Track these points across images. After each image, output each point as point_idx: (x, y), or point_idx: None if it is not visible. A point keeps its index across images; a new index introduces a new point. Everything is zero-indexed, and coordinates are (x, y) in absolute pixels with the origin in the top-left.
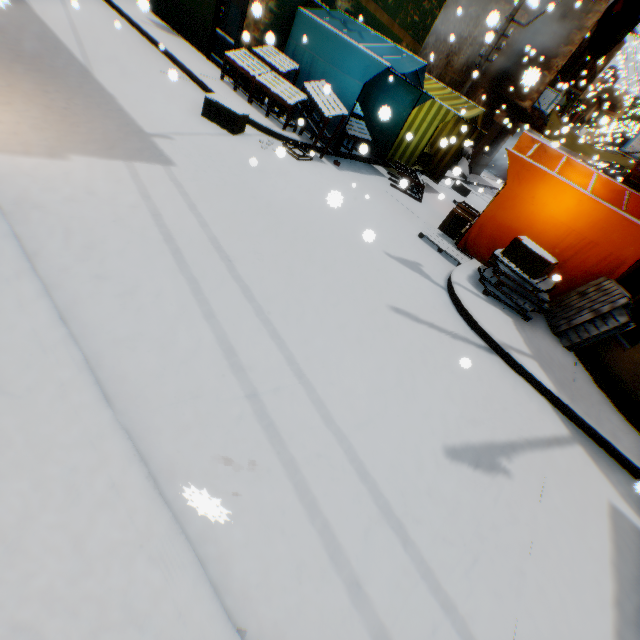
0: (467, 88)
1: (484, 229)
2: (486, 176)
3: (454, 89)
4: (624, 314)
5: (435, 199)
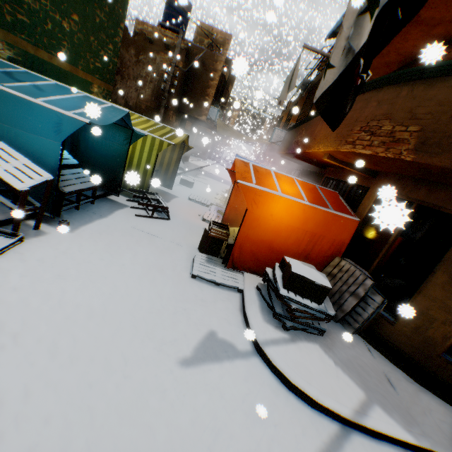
0: (162, 113)
1: (243, 247)
2: (192, 160)
3: (151, 112)
4: (376, 293)
5: (177, 206)
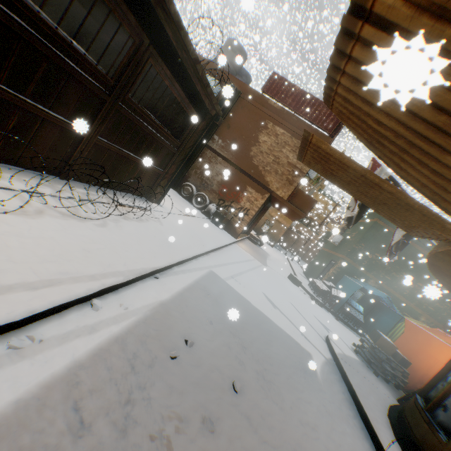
0: None
1: None
2: None
3: None
4: None
5: None
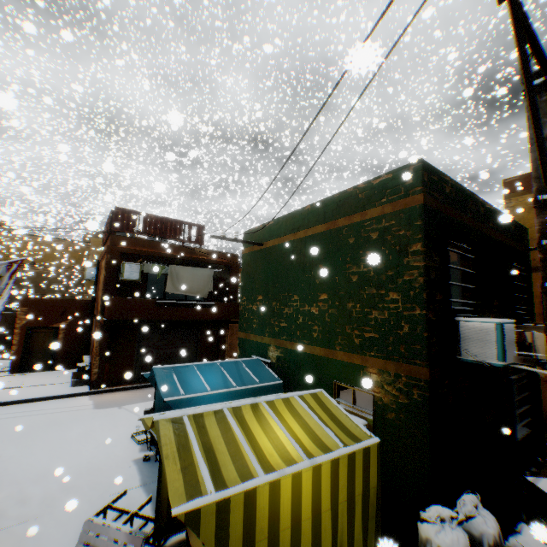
0: None
1: None
2: None
3: None
4: None
5: None
